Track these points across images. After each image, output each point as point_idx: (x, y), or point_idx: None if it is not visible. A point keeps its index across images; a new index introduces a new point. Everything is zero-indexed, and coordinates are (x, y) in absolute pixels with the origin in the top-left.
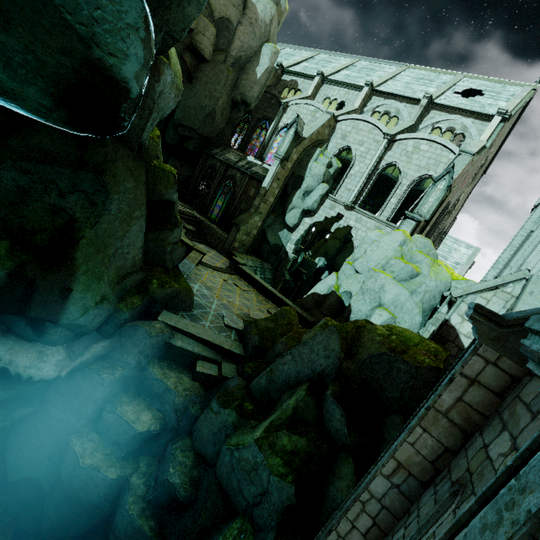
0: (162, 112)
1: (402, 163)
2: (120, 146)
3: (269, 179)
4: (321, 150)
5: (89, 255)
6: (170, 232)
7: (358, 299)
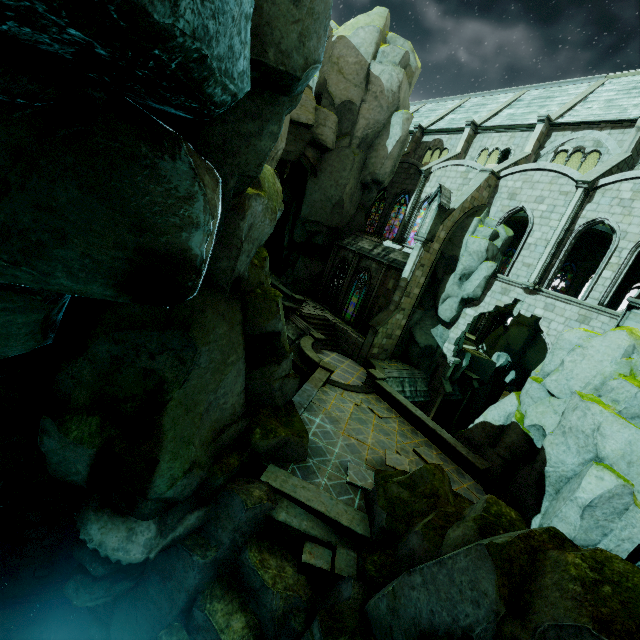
0: (258, 241)
1: (614, 217)
2: (209, 293)
3: (410, 267)
4: (479, 219)
5: (177, 418)
6: (276, 366)
7: (555, 441)
